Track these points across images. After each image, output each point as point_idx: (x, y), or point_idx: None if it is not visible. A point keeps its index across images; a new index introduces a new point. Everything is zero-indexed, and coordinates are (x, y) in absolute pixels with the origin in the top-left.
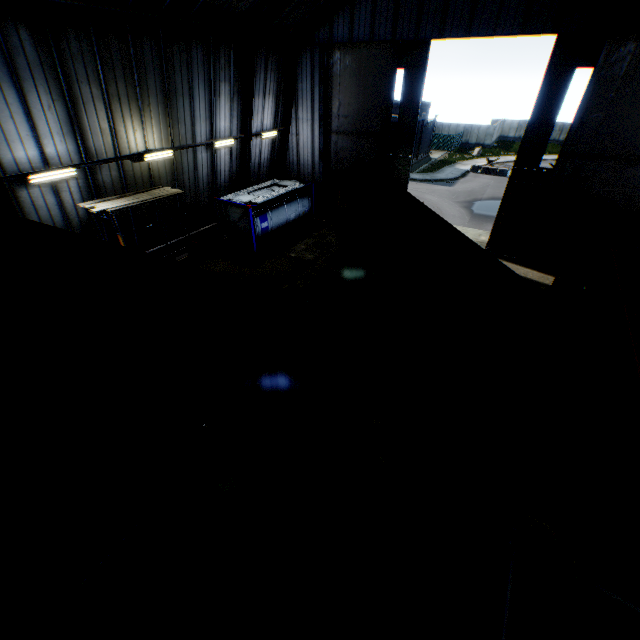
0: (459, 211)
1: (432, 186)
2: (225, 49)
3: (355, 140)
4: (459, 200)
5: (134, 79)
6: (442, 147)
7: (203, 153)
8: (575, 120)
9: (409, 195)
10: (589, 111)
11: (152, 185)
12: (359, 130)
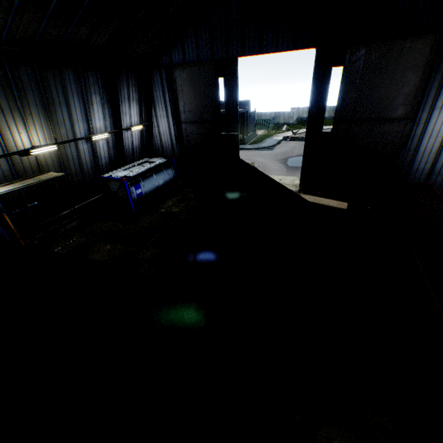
0: (279, 166)
1: (259, 152)
2: (92, 72)
3: (198, 126)
4: (278, 159)
5: (15, 95)
6: (263, 127)
7: (84, 145)
8: (339, 99)
9: (238, 158)
10: (346, 93)
11: (42, 172)
12: (200, 119)
